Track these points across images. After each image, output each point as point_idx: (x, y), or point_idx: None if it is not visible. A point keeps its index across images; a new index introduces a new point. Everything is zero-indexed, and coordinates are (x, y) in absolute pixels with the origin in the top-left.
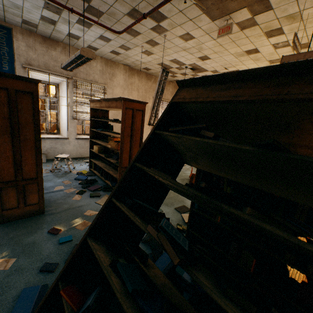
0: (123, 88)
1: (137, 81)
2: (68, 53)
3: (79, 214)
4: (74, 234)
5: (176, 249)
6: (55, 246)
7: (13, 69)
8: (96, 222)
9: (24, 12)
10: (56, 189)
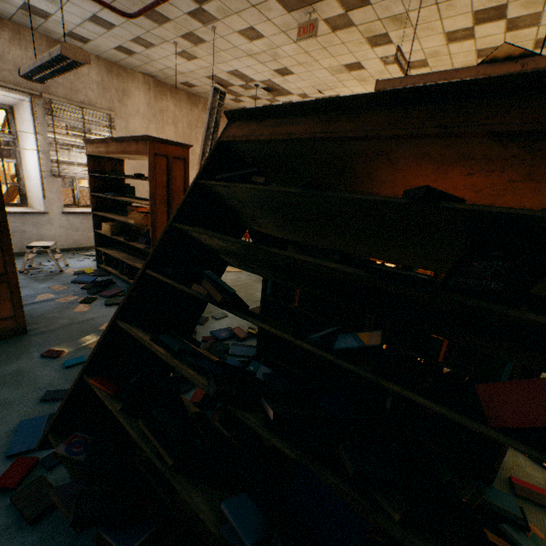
0: (147, 120)
1: (173, 107)
2: (26, 44)
3: (91, 330)
4: (87, 355)
5: (220, 291)
6: (59, 371)
7: None
8: (127, 301)
9: None
10: (41, 298)
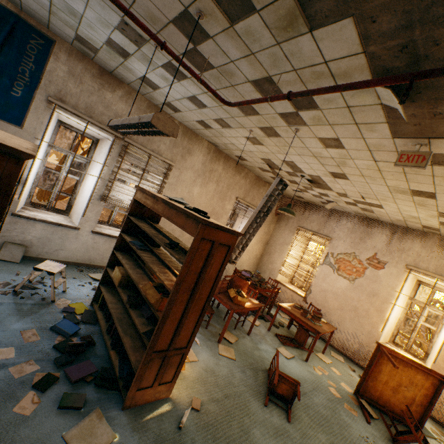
0: (197, 174)
1: (221, 169)
2: (131, 102)
3: None
4: None
5: None
6: None
7: (29, 98)
8: None
9: (82, 25)
10: None
